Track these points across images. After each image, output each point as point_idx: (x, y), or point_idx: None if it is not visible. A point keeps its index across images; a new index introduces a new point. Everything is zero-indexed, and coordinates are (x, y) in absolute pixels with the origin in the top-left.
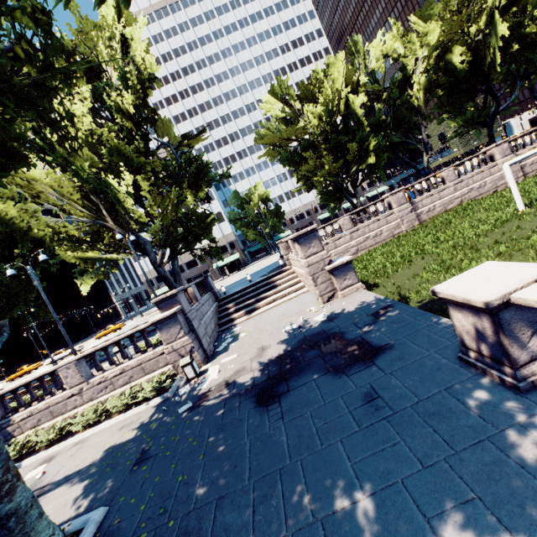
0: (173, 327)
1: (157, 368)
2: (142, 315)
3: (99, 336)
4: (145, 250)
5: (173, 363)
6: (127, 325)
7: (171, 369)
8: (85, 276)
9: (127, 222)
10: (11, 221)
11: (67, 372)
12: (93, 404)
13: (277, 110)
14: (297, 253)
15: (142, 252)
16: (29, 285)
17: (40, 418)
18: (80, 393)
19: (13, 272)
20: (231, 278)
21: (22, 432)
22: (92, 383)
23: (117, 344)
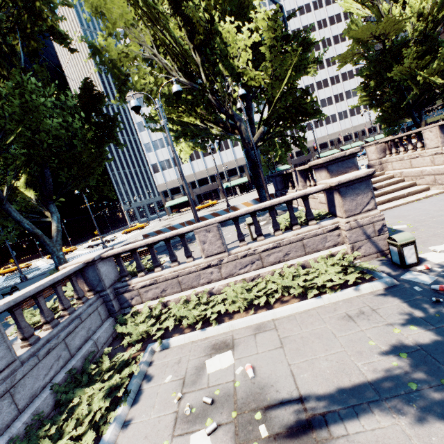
0: (361, 194)
1: (321, 248)
2: (160, 220)
3: (126, 232)
4: (239, 128)
5: (352, 243)
6: (147, 226)
7: (342, 252)
8: (180, 144)
9: (227, 90)
10: (113, 63)
11: (205, 236)
12: (234, 280)
13: (357, 9)
14: (442, 144)
15: (233, 130)
16: (99, 159)
17: (165, 288)
18: (219, 264)
19: (138, 103)
20: (249, 195)
21: (140, 301)
22: (234, 254)
23: (271, 210)
